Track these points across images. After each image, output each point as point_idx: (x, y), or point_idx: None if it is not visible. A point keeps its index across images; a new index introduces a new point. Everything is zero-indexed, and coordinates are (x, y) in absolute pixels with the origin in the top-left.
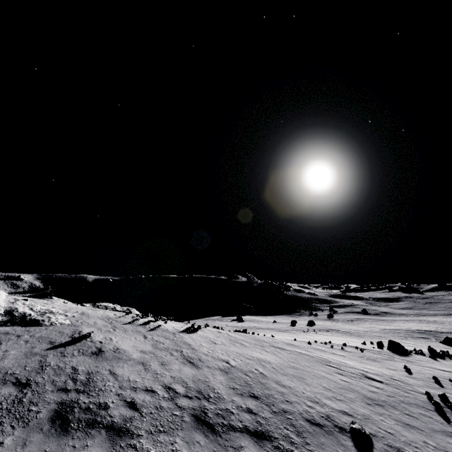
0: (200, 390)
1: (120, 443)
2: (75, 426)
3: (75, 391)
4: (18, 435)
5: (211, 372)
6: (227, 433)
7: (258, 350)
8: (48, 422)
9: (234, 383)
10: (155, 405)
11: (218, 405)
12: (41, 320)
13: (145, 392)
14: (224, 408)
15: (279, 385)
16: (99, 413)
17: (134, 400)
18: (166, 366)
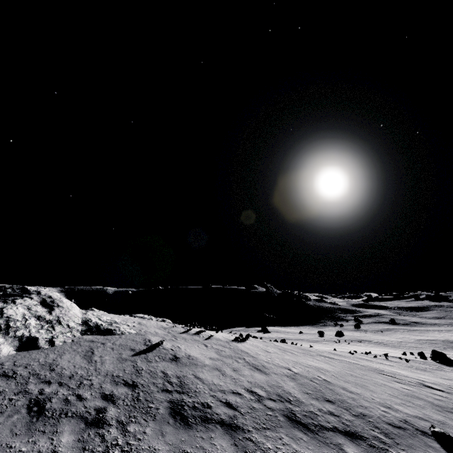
0: (278, 394)
1: (237, 436)
2: (193, 421)
3: (176, 392)
4: (153, 426)
5: (280, 378)
6: (321, 432)
7: (310, 359)
8: (170, 417)
9: (305, 388)
10: (248, 405)
11: (301, 408)
12: (113, 329)
13: (233, 394)
14: (308, 410)
15: (347, 392)
16: (206, 411)
17: (228, 401)
18: (238, 372)
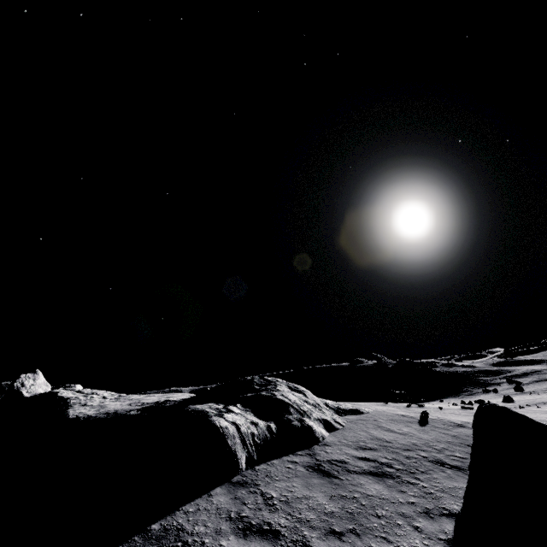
0: None
1: None
2: None
3: None
4: None
5: None
6: None
7: None
8: None
9: None
10: None
11: None
12: (356, 409)
13: None
14: None
15: None
16: None
17: None
18: None
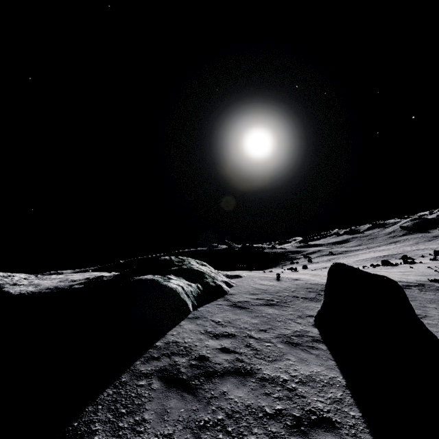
0: None
1: None
2: None
3: None
4: None
5: None
6: None
7: None
8: None
9: None
10: None
11: None
12: (238, 274)
13: None
14: None
15: None
16: None
17: None
18: None
